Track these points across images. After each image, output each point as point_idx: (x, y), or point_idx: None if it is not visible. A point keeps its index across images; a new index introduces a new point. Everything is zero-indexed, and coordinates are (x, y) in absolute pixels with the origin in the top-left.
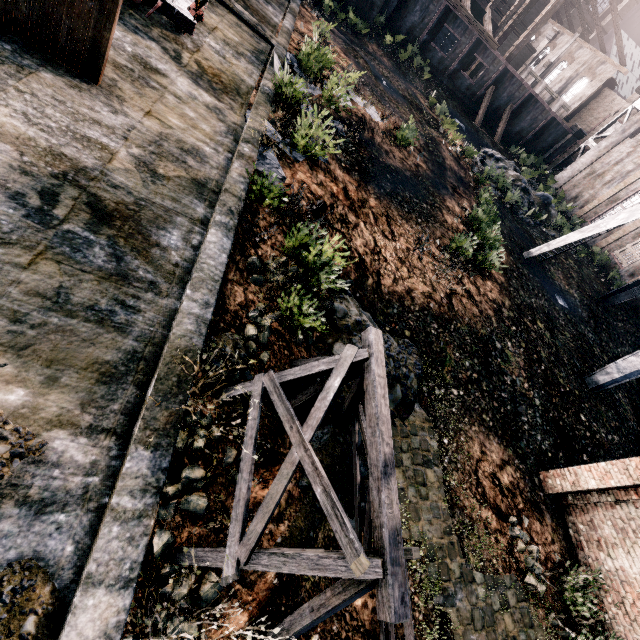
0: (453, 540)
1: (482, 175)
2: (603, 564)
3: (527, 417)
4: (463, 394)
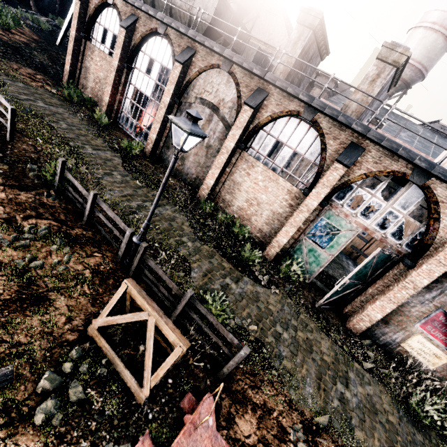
0: (2, 74)
1: (3, 4)
2: (89, 92)
3: (53, 71)
4: (3, 54)
